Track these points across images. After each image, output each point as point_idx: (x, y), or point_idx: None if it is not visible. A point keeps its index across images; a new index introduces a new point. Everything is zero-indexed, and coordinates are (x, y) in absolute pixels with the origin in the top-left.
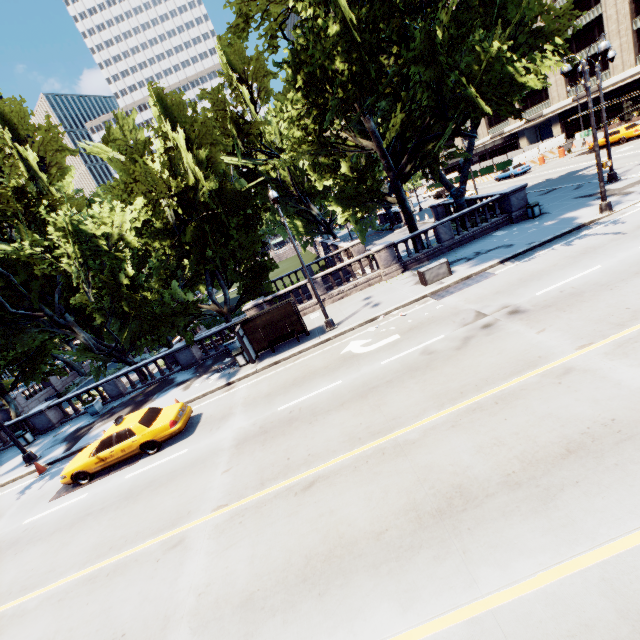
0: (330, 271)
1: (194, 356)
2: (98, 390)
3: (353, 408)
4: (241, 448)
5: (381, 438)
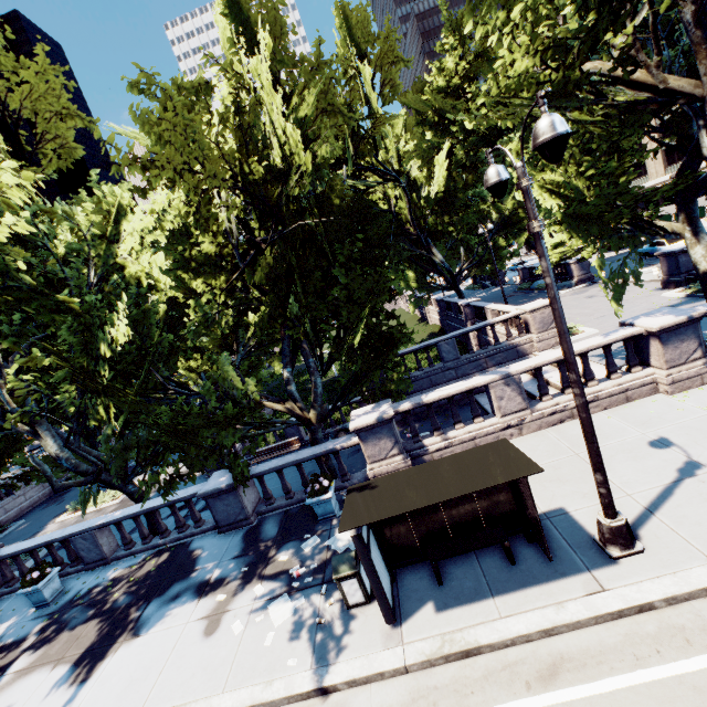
0: (543, 363)
1: (243, 507)
2: (65, 544)
3: None
4: None
5: None
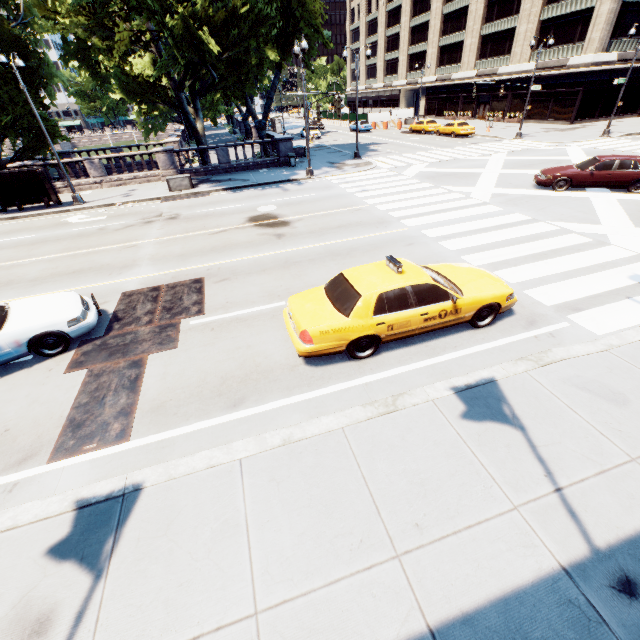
0: (109, 156)
1: None
2: None
3: (19, 249)
4: None
5: (10, 262)
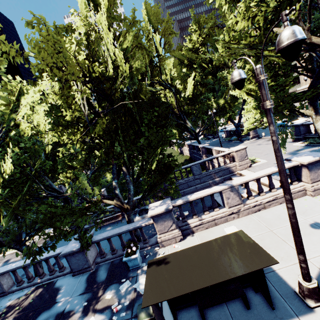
0: (249, 179)
1: (87, 260)
2: None
3: None
4: None
5: None
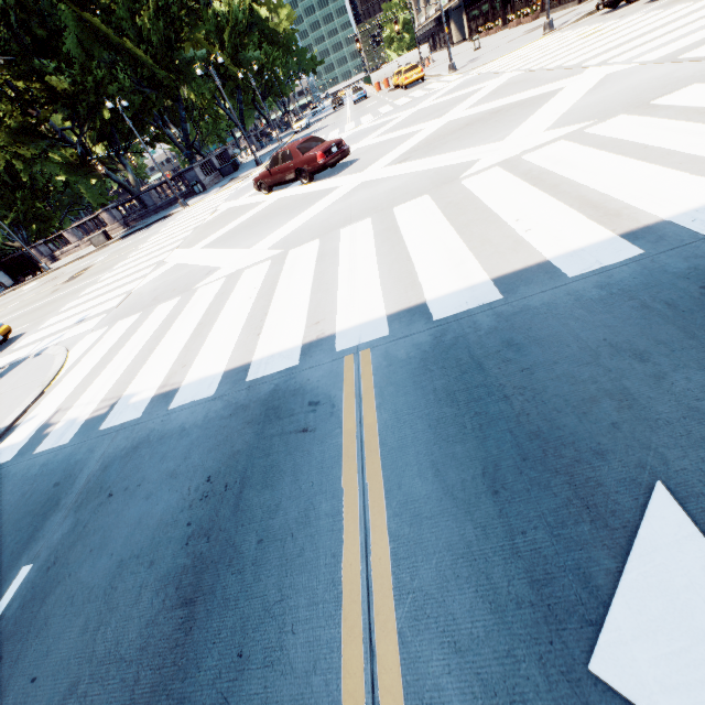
0: (75, 225)
1: None
2: None
3: None
4: None
5: None
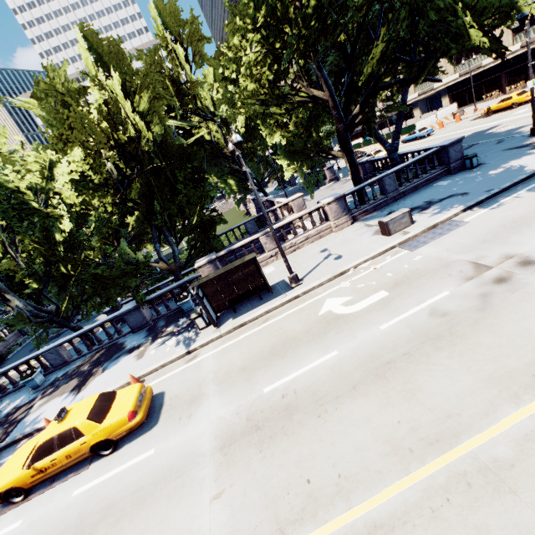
0: (282, 224)
1: (144, 317)
2: (38, 360)
3: (374, 394)
4: (229, 454)
5: (448, 452)
